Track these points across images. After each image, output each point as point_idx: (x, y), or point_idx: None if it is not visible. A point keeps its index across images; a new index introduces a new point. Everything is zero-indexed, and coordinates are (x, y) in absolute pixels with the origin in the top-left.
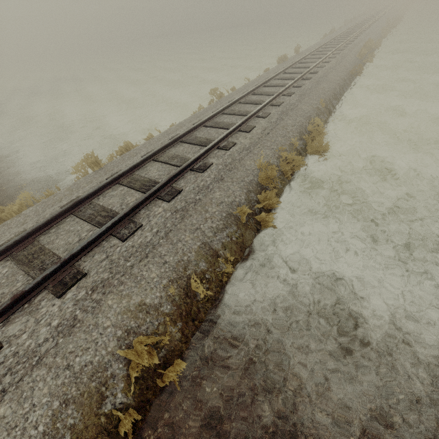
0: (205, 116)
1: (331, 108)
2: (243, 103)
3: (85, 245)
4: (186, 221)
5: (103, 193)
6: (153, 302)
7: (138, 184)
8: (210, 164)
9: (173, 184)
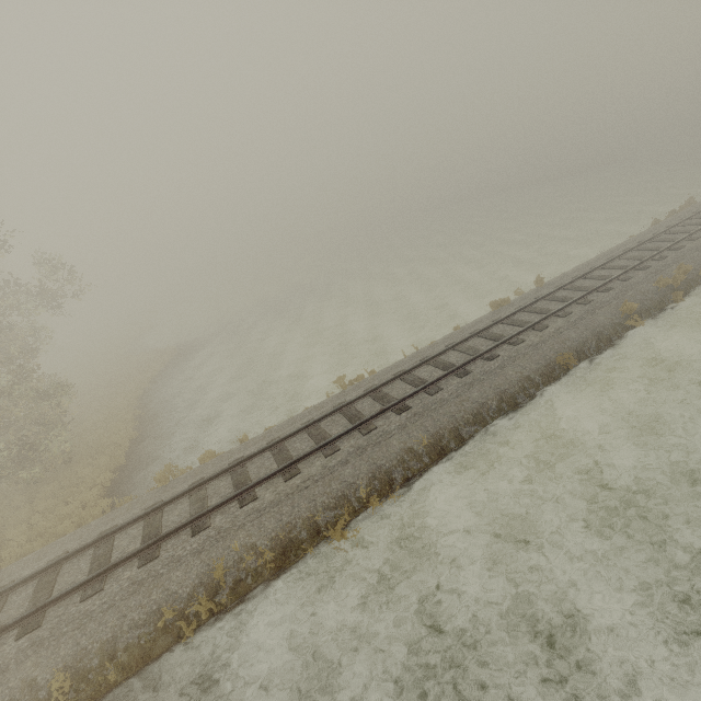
0: (290, 430)
1: (451, 443)
2: (342, 415)
3: (58, 597)
4: (130, 600)
5: (130, 527)
6: (40, 682)
7: (148, 530)
8: (206, 526)
9: (164, 543)
